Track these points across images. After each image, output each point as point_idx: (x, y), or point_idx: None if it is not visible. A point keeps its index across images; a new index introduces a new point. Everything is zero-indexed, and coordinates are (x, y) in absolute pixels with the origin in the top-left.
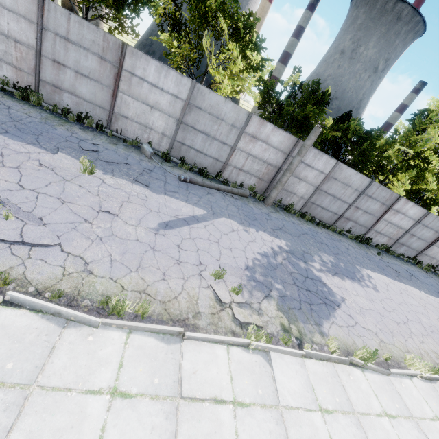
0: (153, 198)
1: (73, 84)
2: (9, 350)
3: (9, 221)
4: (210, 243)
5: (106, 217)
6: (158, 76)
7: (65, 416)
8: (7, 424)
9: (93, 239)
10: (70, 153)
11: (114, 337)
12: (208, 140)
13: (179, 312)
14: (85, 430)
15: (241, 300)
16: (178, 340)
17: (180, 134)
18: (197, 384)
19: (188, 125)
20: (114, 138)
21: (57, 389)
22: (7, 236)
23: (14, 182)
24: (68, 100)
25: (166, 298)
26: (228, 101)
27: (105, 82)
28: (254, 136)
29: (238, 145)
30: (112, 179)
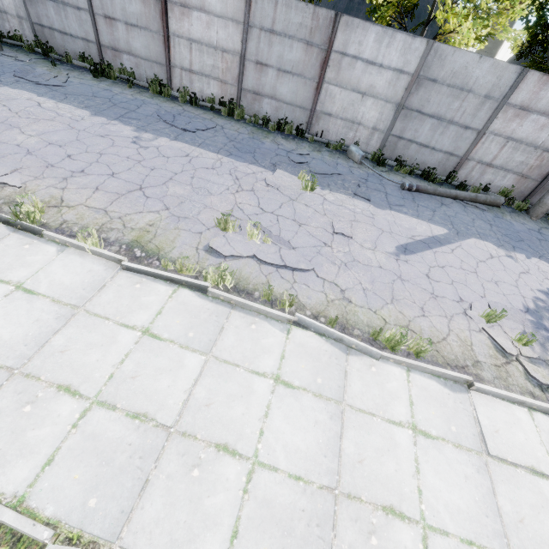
0: (379, 215)
1: (273, 86)
2: (313, 367)
3: (267, 245)
4: (466, 274)
5: (341, 239)
6: (377, 48)
7: (378, 438)
8: (337, 431)
9: (338, 264)
10: (286, 168)
11: (395, 372)
12: (441, 126)
13: (454, 357)
14: (400, 457)
15: (532, 353)
16: (463, 389)
17: (399, 124)
18: (504, 445)
19: (412, 109)
20: (315, 144)
21: (363, 411)
22: (273, 260)
23: (255, 206)
24: (267, 107)
25: (433, 338)
26: (484, 59)
27: (309, 74)
28: (523, 108)
29: (491, 126)
30: (331, 194)
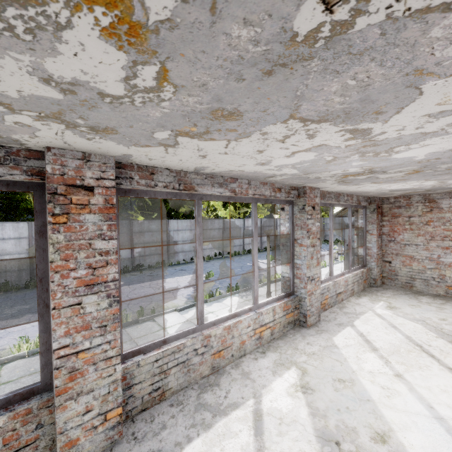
0: None
1: None
2: None
3: None
4: None
5: None
6: None
7: None
8: None
9: None
10: None
11: None
12: None
13: None
14: None
15: None
16: None
17: None
18: None
19: None
20: None
21: None
22: None
23: None
24: None
25: None
26: None
27: None
28: None
29: None
30: None
